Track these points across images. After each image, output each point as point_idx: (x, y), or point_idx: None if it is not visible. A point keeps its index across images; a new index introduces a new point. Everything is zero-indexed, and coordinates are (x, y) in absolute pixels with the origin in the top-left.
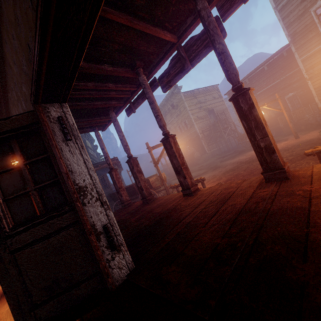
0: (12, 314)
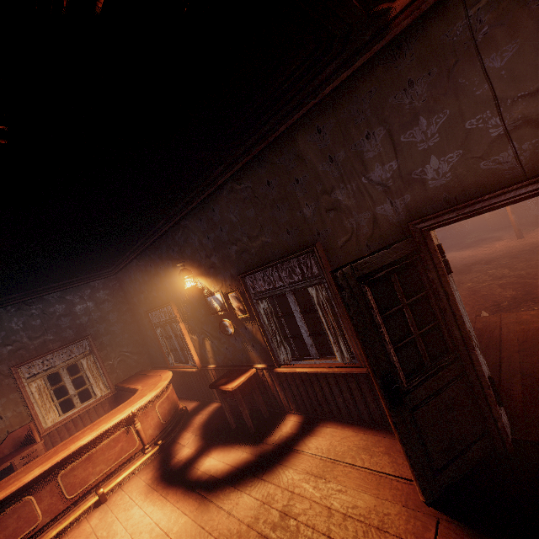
0: (419, 481)
